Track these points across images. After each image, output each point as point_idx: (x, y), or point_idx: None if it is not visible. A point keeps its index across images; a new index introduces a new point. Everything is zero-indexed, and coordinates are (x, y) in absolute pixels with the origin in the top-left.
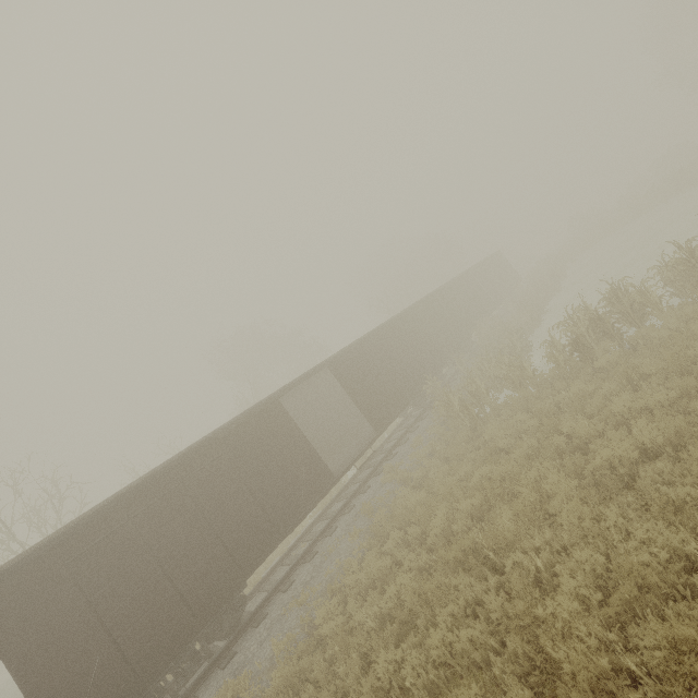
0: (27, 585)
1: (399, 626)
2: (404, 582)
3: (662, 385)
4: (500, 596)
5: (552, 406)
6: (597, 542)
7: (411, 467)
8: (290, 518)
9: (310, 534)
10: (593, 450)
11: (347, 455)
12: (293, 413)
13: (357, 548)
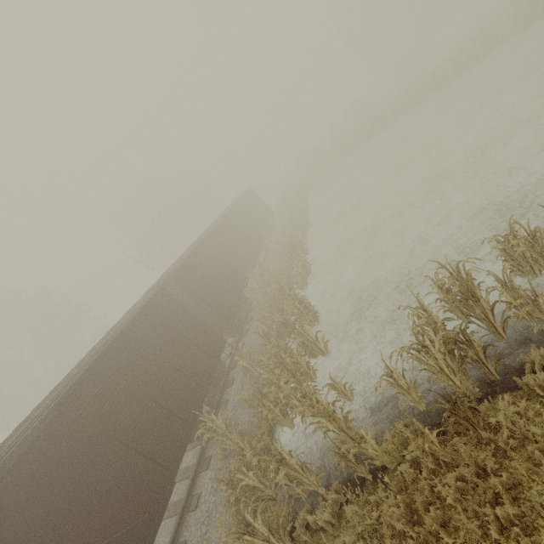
0: None
1: None
2: None
3: None
4: None
5: None
6: None
7: None
8: None
9: None
10: None
11: None
12: None
13: None
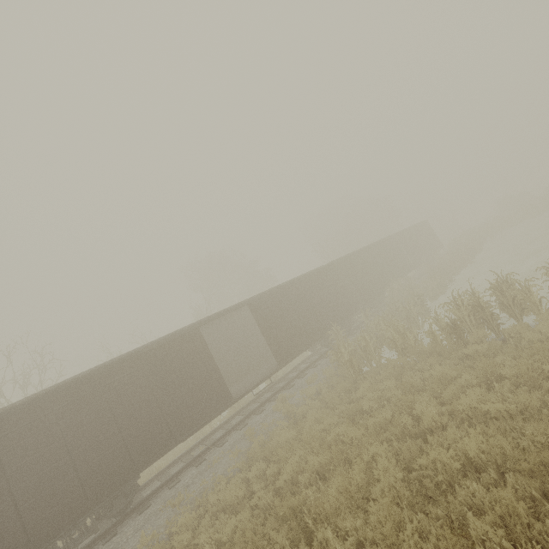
0: None
1: None
2: (242, 520)
3: (512, 392)
4: None
5: (418, 380)
6: None
7: (299, 402)
8: (186, 428)
9: (209, 440)
10: (431, 442)
11: (253, 379)
12: (220, 335)
13: (232, 466)
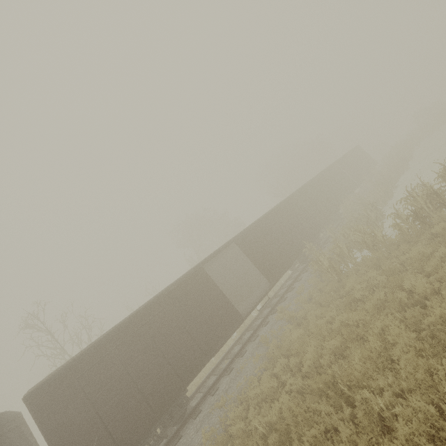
0: (56, 391)
1: (280, 436)
2: (284, 402)
3: None
4: (349, 428)
5: (398, 265)
6: (430, 393)
7: (296, 308)
8: (213, 346)
9: (230, 354)
10: (430, 306)
11: (252, 300)
12: (217, 272)
13: (258, 368)
